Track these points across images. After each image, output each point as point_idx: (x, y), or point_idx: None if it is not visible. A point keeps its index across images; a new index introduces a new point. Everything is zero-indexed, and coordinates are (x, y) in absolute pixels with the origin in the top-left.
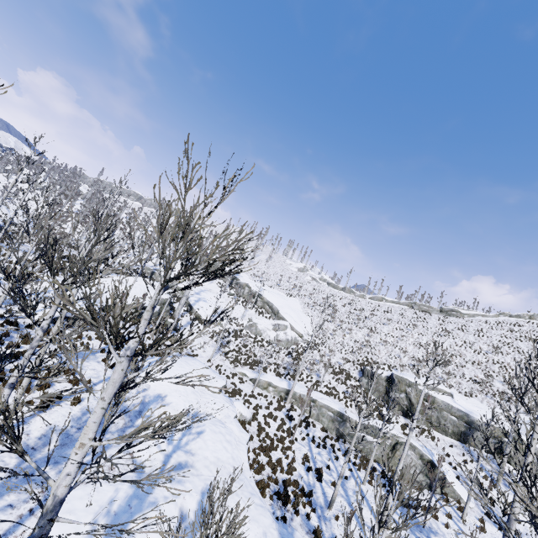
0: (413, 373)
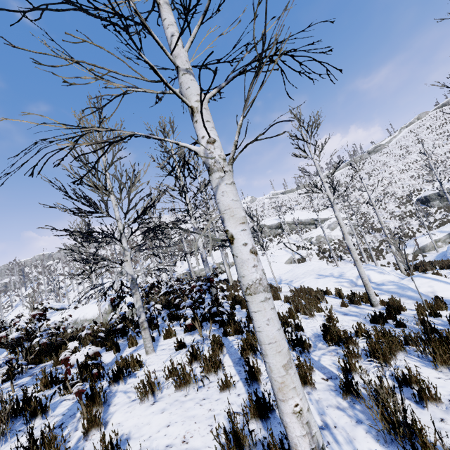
0: (436, 182)
